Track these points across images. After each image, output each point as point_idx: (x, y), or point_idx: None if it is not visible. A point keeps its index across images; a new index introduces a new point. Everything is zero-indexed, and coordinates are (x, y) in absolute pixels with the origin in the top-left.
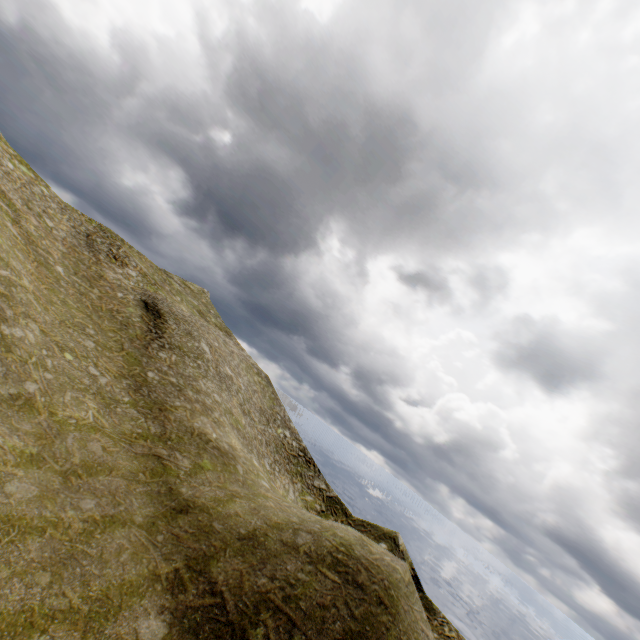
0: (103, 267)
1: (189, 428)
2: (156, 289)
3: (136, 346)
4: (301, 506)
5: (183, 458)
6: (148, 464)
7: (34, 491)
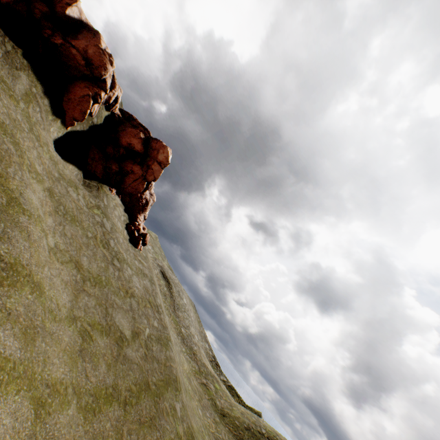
0: None
1: (204, 364)
2: (157, 256)
3: (172, 310)
4: None
5: (210, 384)
6: (204, 389)
7: (201, 412)
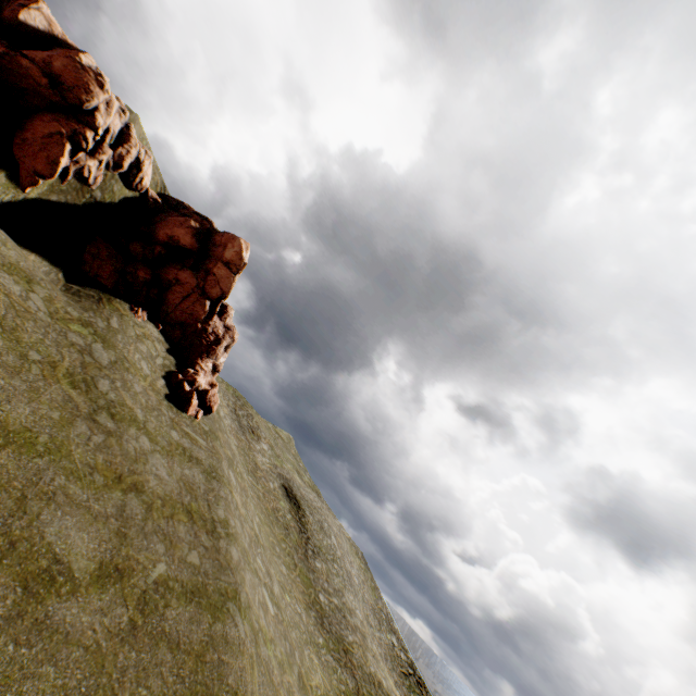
0: (253, 450)
1: (370, 676)
2: (281, 462)
3: (300, 557)
4: None
5: None
6: None
7: None
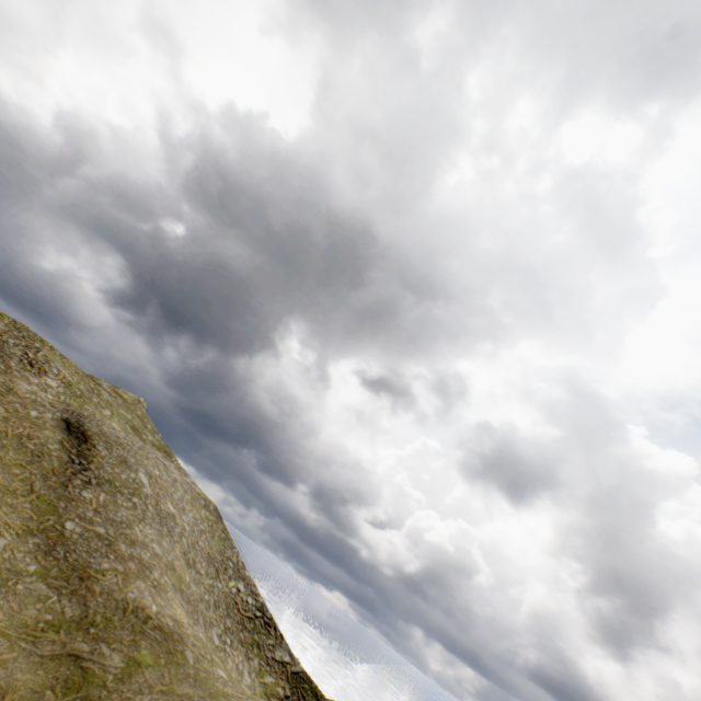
0: (14, 377)
1: (121, 602)
2: (82, 402)
3: (51, 485)
4: (259, 694)
5: (112, 652)
6: (60, 672)
7: None
